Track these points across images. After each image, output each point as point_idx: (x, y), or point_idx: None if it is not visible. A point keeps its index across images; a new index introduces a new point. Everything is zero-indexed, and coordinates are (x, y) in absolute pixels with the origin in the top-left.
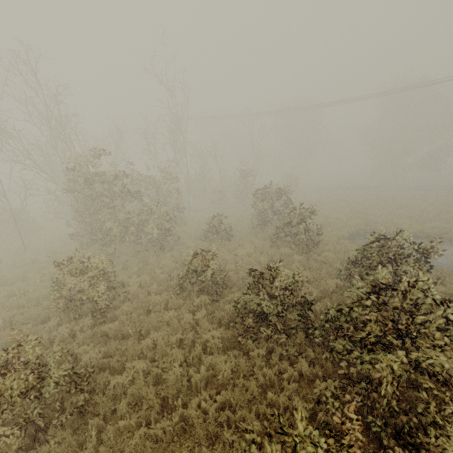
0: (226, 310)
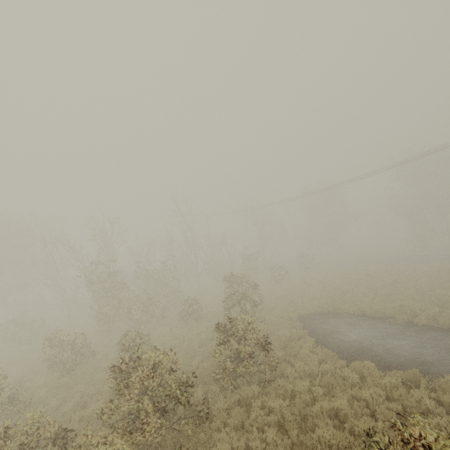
0: None
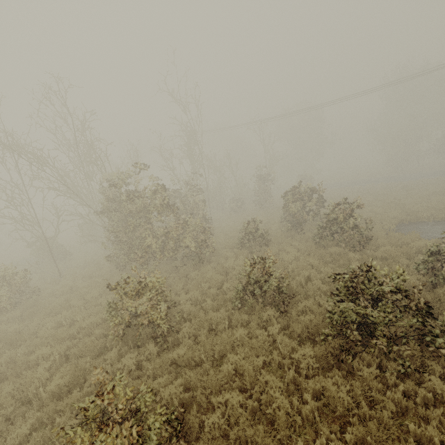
0: (303, 322)
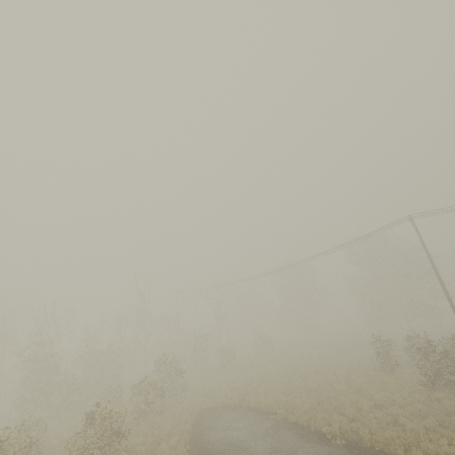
0: None
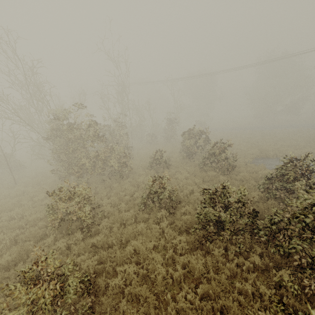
0: (183, 220)
